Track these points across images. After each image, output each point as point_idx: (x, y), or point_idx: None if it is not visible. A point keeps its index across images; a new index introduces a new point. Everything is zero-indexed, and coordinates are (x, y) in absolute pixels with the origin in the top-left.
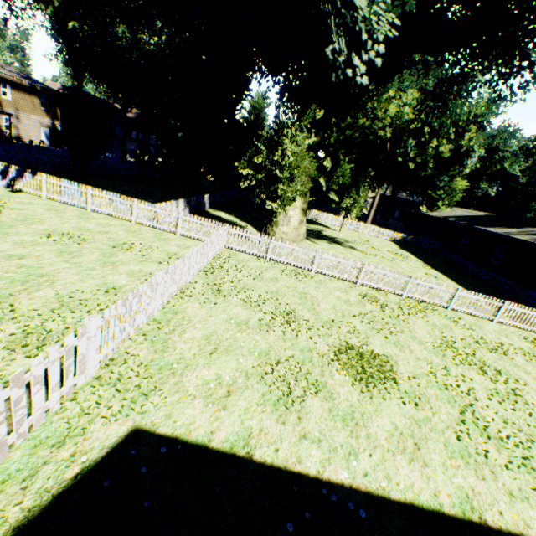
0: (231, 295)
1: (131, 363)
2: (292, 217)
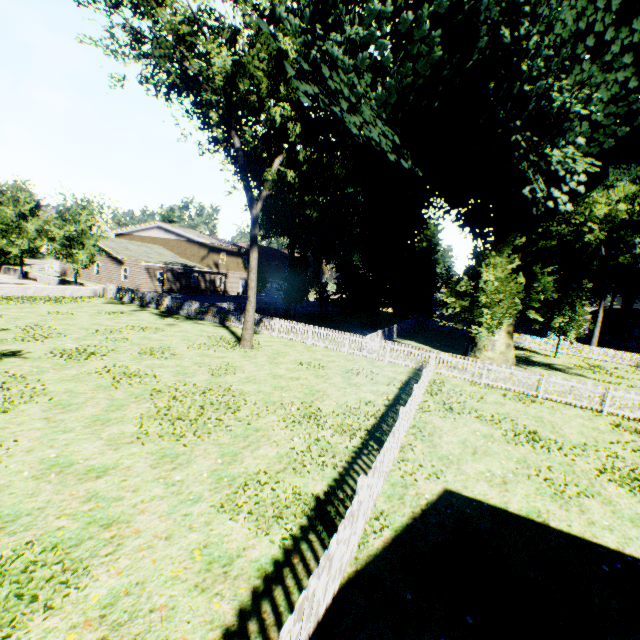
0: (463, 413)
1: (416, 451)
2: (496, 341)
